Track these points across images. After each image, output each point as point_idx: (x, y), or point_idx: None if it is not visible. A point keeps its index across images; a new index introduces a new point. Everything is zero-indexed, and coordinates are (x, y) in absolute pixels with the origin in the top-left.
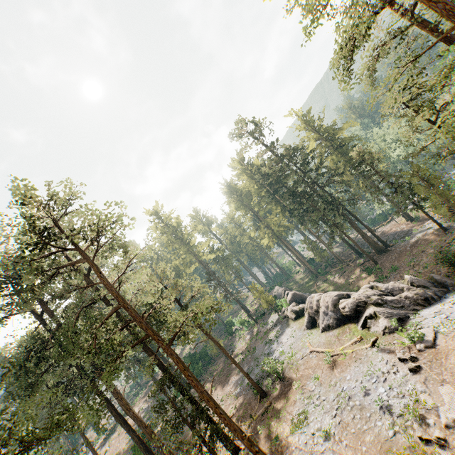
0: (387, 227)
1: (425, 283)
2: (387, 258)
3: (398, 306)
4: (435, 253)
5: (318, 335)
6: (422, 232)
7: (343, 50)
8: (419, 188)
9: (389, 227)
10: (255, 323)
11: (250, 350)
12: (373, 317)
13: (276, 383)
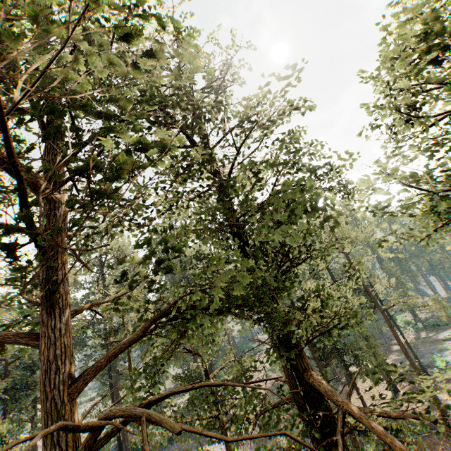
0: None
1: None
2: None
3: None
4: None
5: None
6: None
7: None
8: None
9: None
10: (423, 328)
11: (414, 346)
12: None
13: (442, 374)
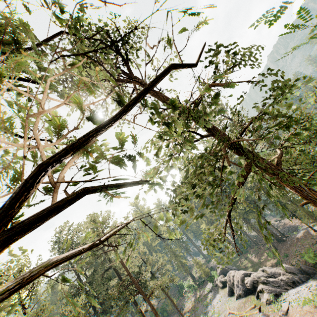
0: (286, 220)
1: (295, 270)
2: (283, 246)
3: (276, 285)
4: (308, 247)
5: (234, 301)
6: (303, 229)
7: None
8: (288, 206)
9: (288, 220)
10: (198, 287)
11: (194, 309)
12: (261, 291)
13: None
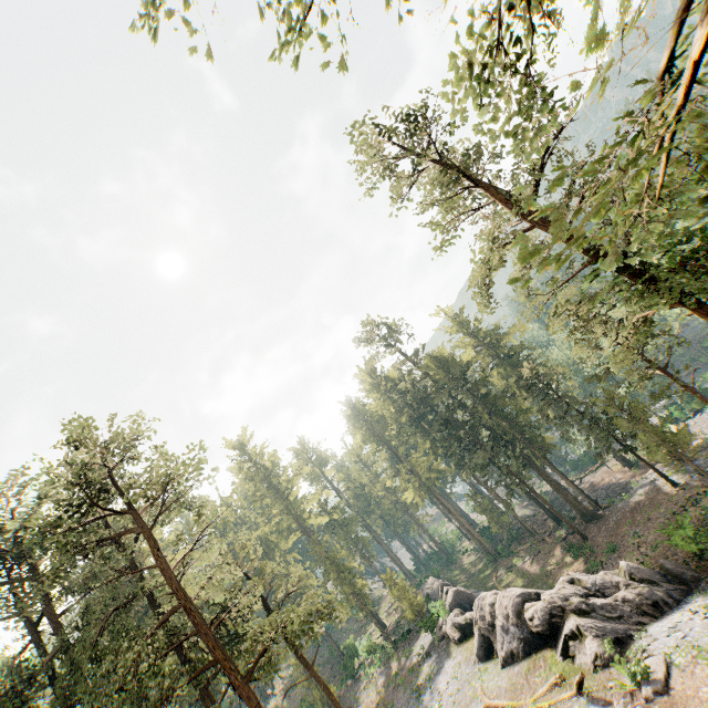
0: (596, 476)
1: (652, 575)
2: (599, 529)
3: (613, 616)
4: (666, 523)
5: (497, 673)
6: (644, 486)
7: (478, 276)
8: (620, 421)
9: (600, 475)
10: (394, 649)
11: (384, 707)
12: (577, 636)
13: None
